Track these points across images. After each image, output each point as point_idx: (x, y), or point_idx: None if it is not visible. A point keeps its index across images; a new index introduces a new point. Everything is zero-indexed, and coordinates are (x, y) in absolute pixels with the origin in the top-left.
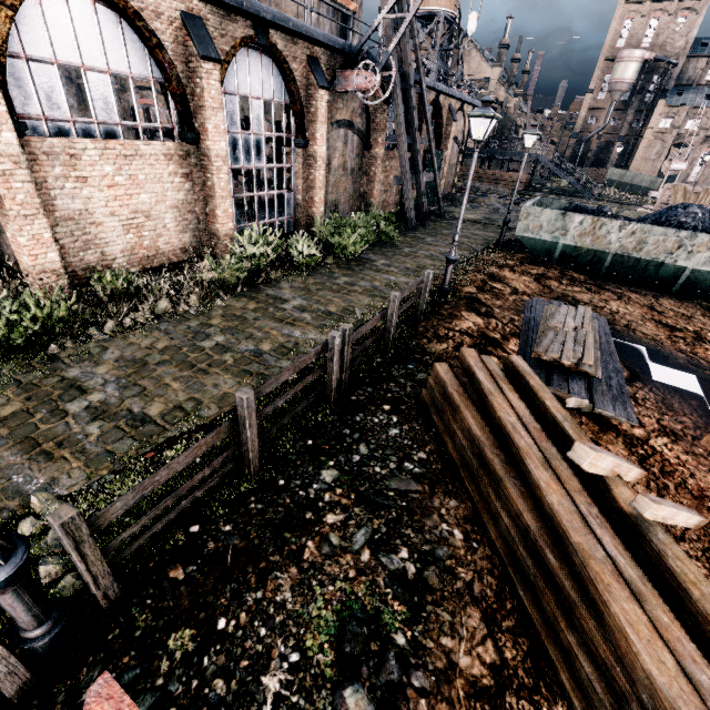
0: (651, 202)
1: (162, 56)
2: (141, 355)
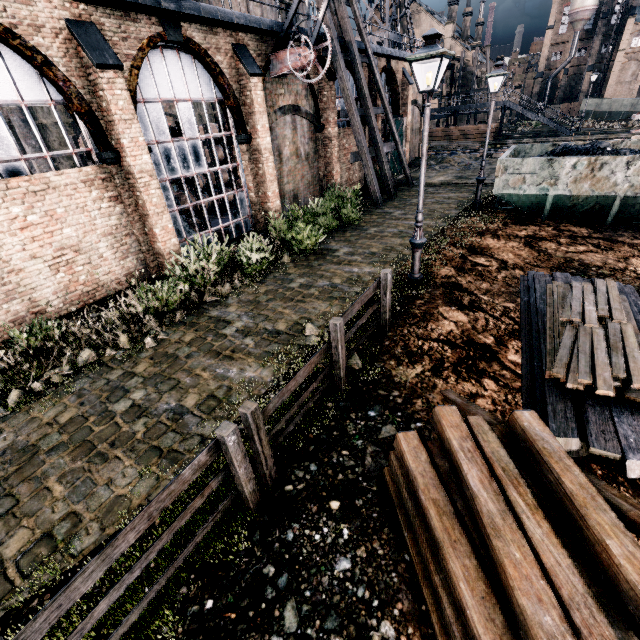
0: (638, 125)
1: (53, 74)
2: (36, 438)
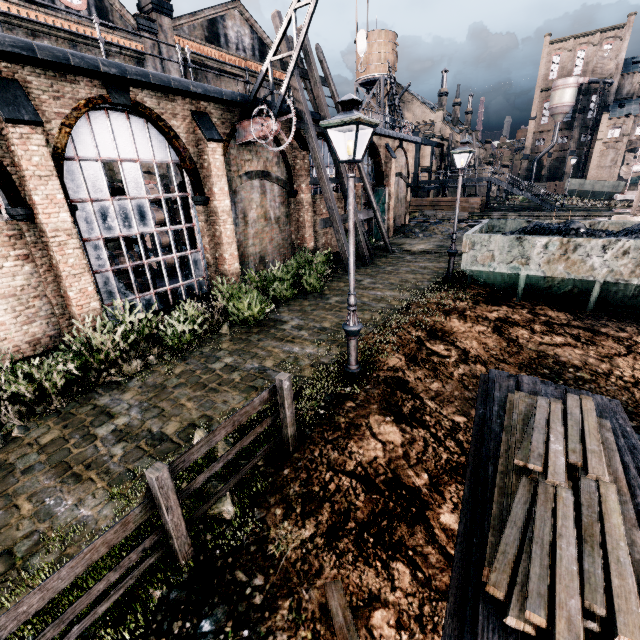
0: (620, 205)
1: None
2: None
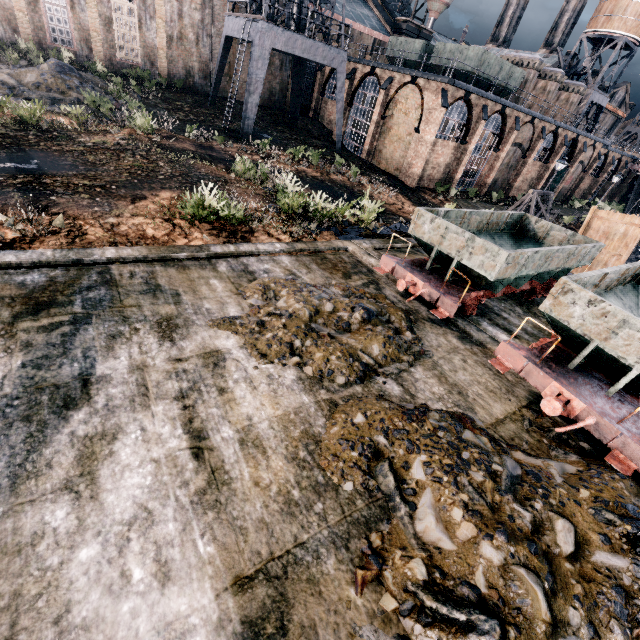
0: None
1: (605, 163)
2: None
